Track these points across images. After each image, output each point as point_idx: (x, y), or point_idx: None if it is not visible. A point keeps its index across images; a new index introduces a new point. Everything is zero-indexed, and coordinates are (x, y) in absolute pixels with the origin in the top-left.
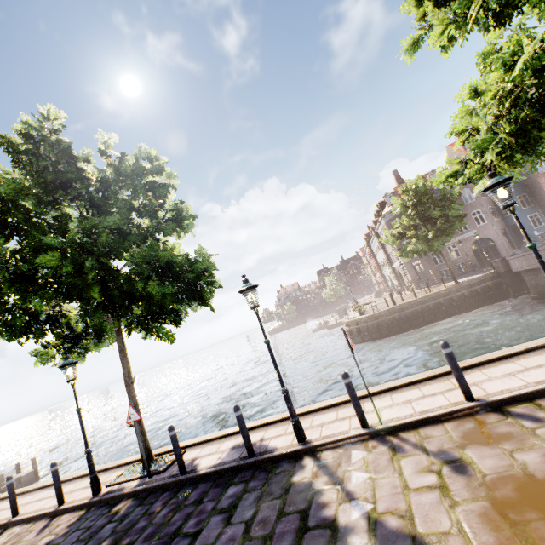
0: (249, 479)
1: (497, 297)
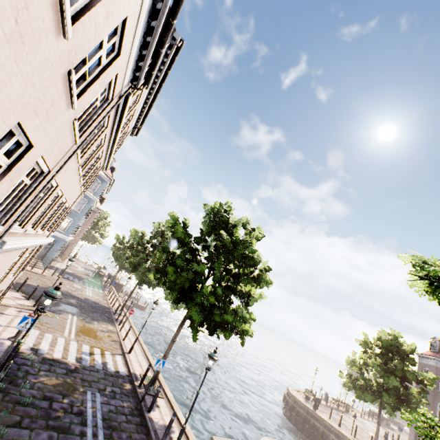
0: (109, 319)
1: None
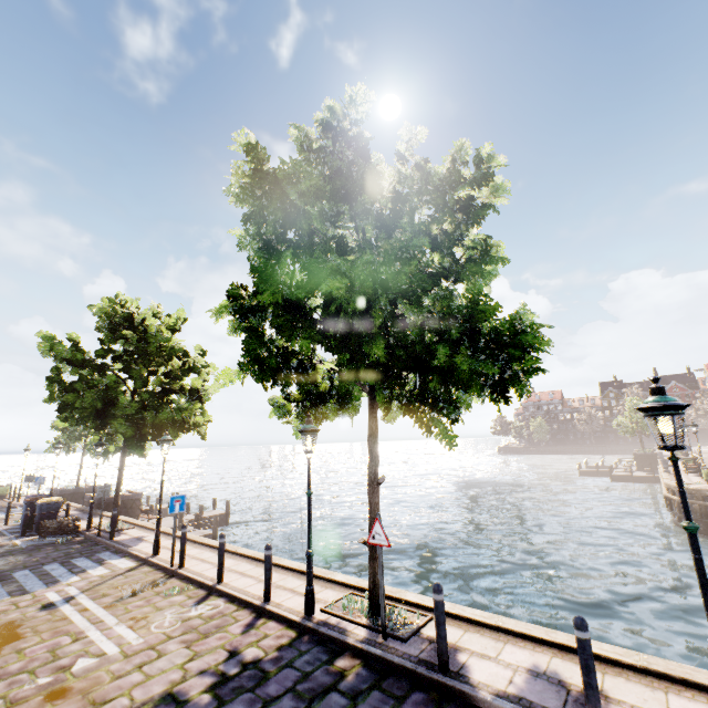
0: None
1: None
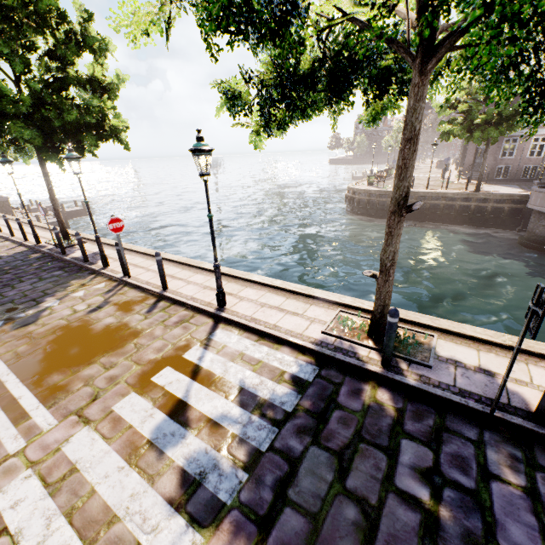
0: (68, 272)
1: (503, 224)
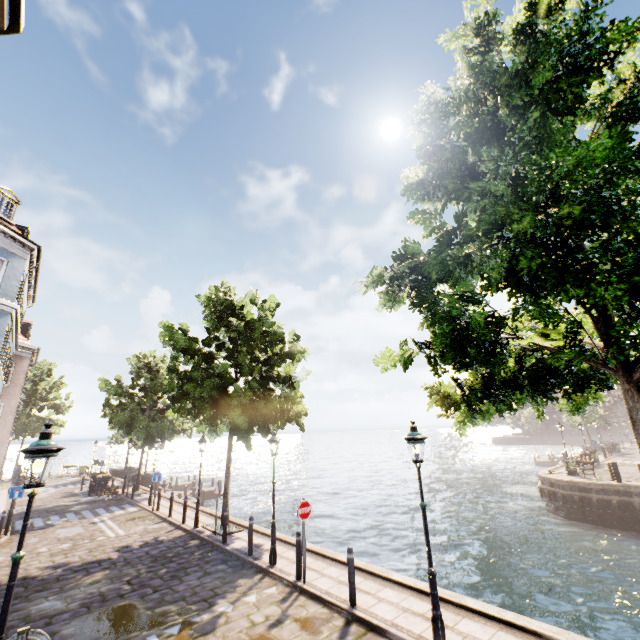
0: (232, 566)
1: None
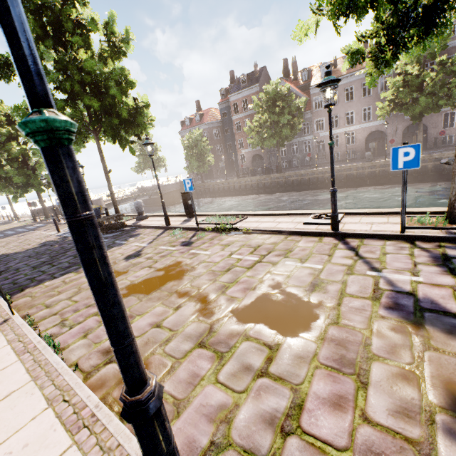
0: None
1: None
